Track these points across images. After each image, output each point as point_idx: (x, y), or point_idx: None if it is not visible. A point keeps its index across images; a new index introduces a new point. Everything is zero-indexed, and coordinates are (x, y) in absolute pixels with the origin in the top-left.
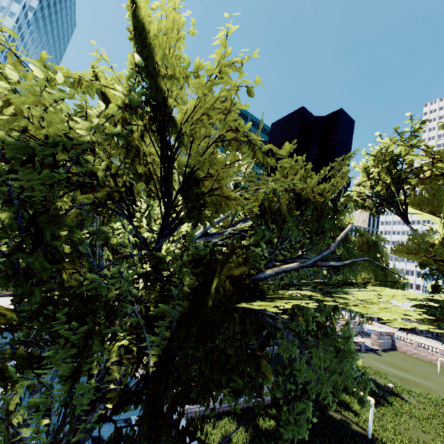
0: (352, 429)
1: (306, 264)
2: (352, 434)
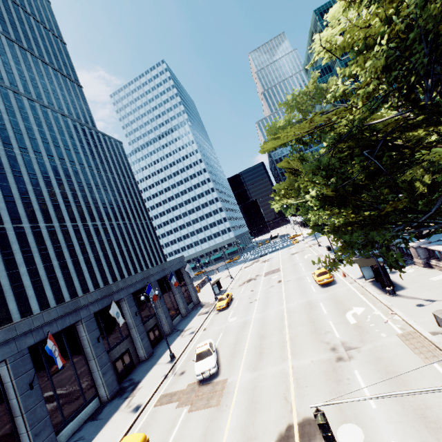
0: None
1: None
2: None
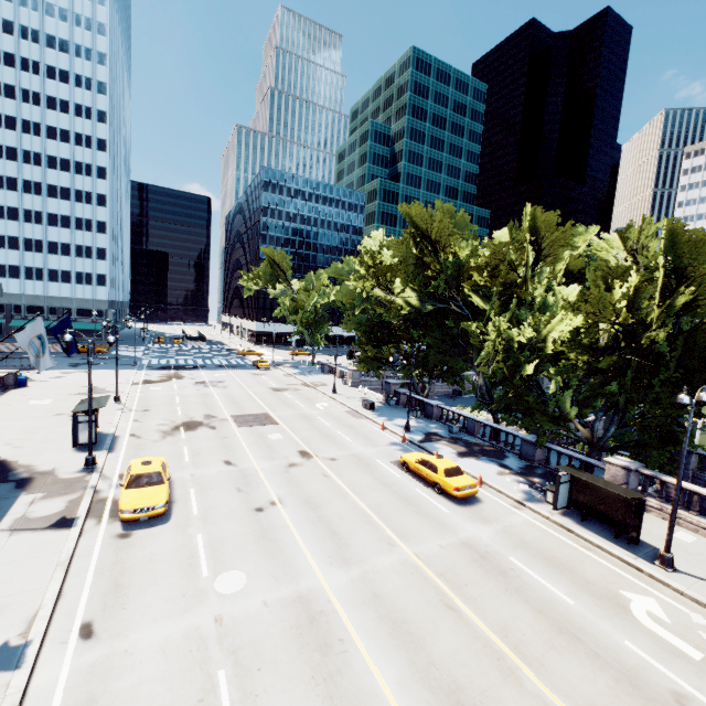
0: None
1: None
2: None
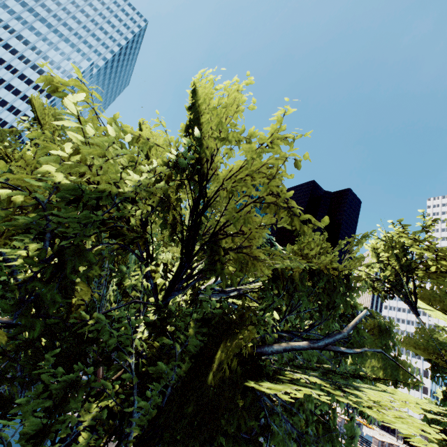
0: None
1: (317, 346)
2: None
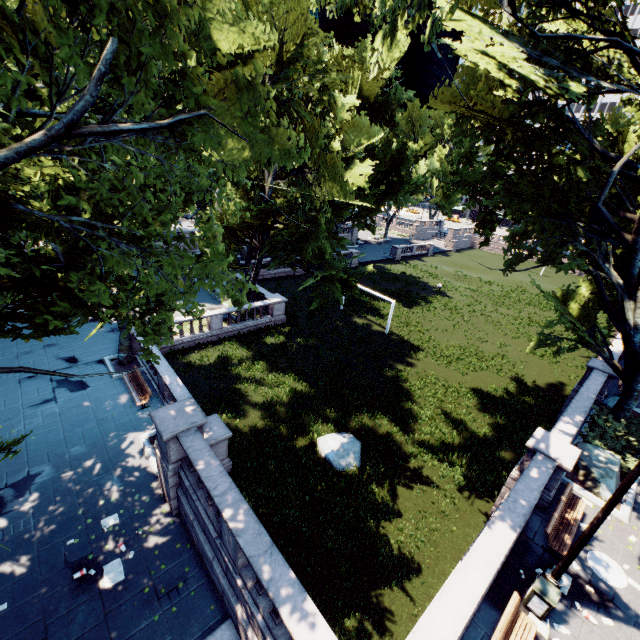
0: (371, 329)
1: (56, 132)
2: (368, 334)
